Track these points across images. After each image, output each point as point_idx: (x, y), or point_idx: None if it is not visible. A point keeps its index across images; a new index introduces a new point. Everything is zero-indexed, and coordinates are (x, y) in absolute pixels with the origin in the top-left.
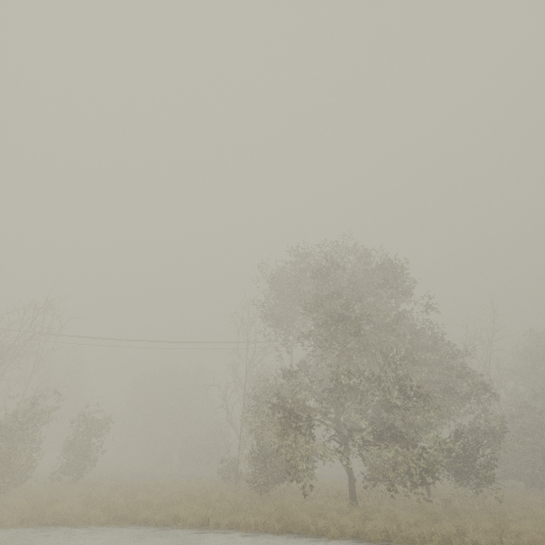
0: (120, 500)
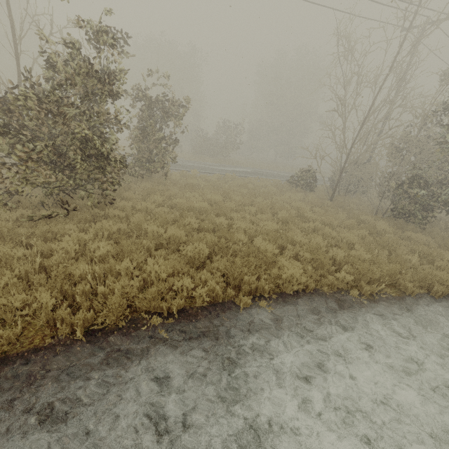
0: (320, 241)
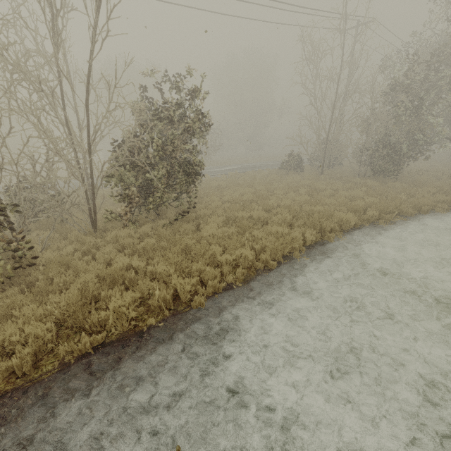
0: (344, 199)
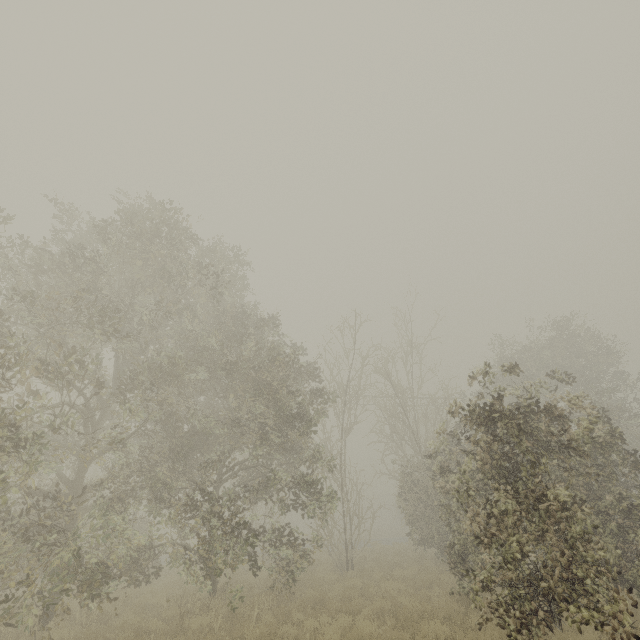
0: None
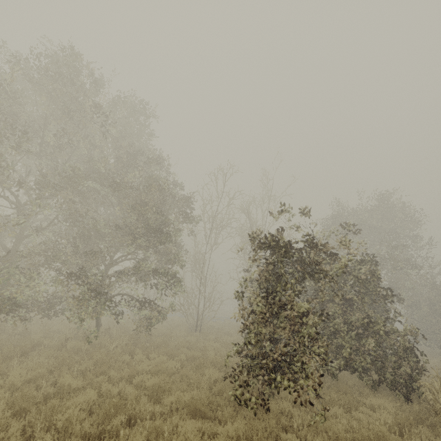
0: None
